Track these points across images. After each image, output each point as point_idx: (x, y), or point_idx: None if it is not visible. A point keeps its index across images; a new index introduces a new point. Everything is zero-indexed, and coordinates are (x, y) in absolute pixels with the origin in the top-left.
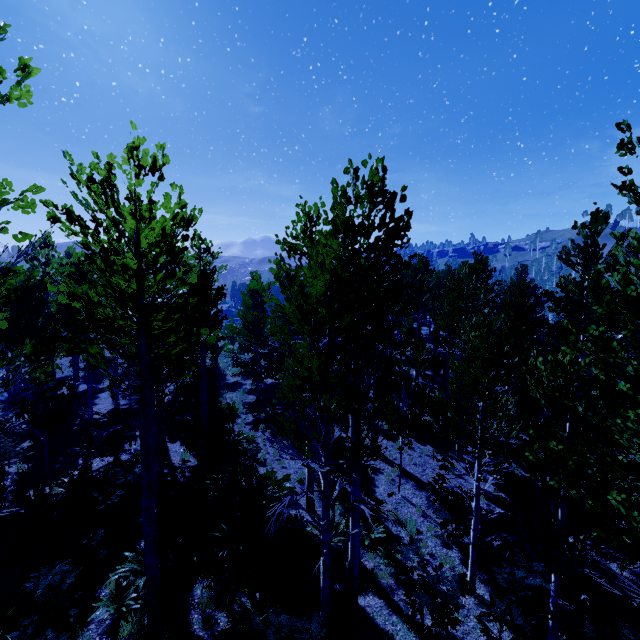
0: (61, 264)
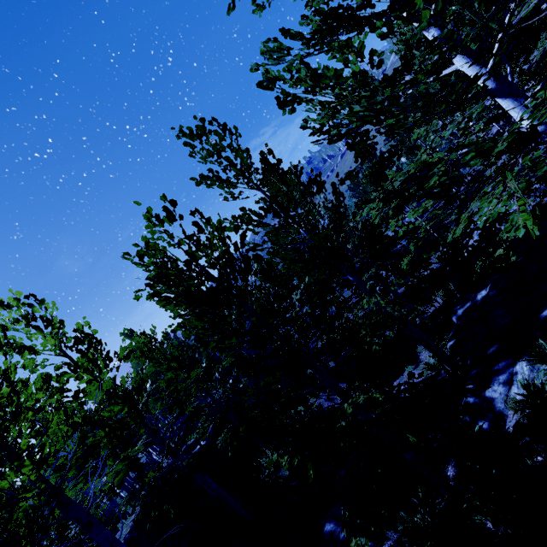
0: None
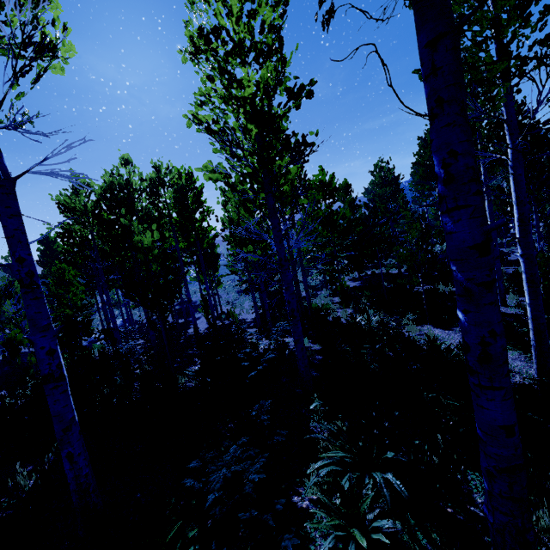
0: (141, 179)
